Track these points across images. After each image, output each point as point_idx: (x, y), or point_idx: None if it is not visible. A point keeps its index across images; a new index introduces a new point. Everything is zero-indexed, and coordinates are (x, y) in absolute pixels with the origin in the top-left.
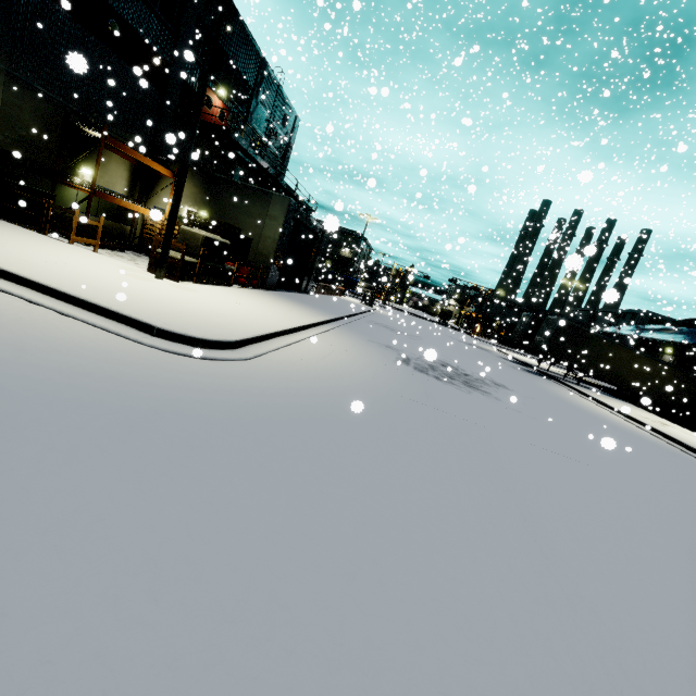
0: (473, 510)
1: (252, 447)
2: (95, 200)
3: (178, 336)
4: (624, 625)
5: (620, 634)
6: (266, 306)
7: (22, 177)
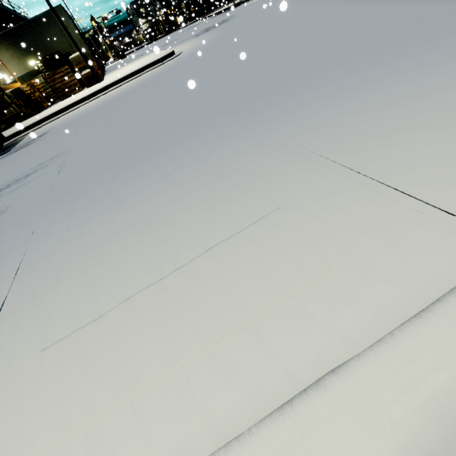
0: (264, 14)
1: (224, 36)
2: None
3: (166, 56)
4: (295, 1)
5: (294, 1)
6: (133, 64)
7: None
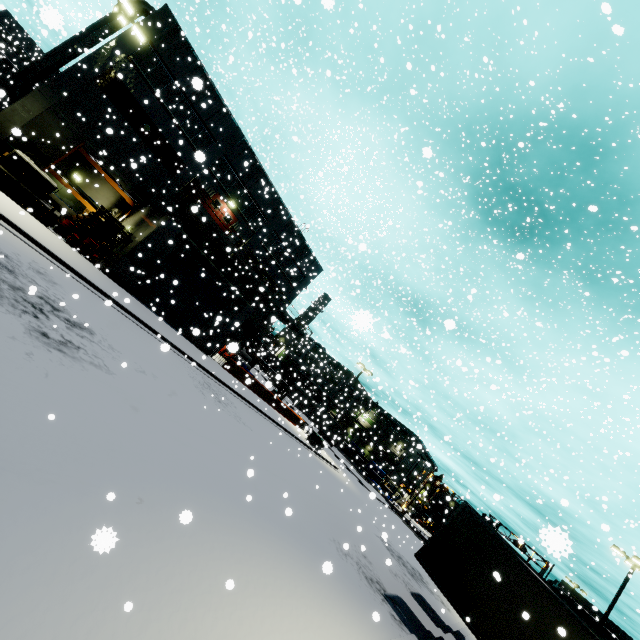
0: None
1: None
2: (77, 199)
3: None
4: None
5: None
6: None
7: (28, 155)
